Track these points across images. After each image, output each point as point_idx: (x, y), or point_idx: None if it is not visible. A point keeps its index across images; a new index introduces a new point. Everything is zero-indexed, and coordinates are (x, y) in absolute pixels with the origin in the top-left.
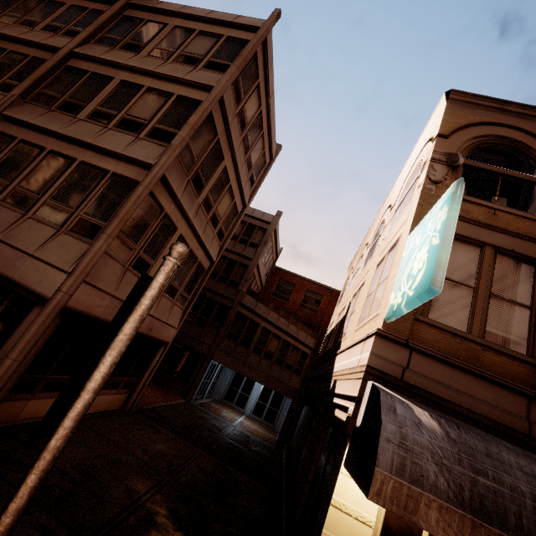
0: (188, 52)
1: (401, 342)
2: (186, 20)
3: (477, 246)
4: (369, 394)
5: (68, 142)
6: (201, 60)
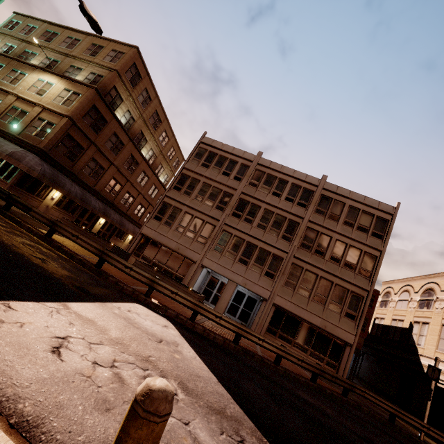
0: (361, 224)
1: None
2: (353, 201)
3: None
4: None
5: (326, 273)
6: (368, 230)
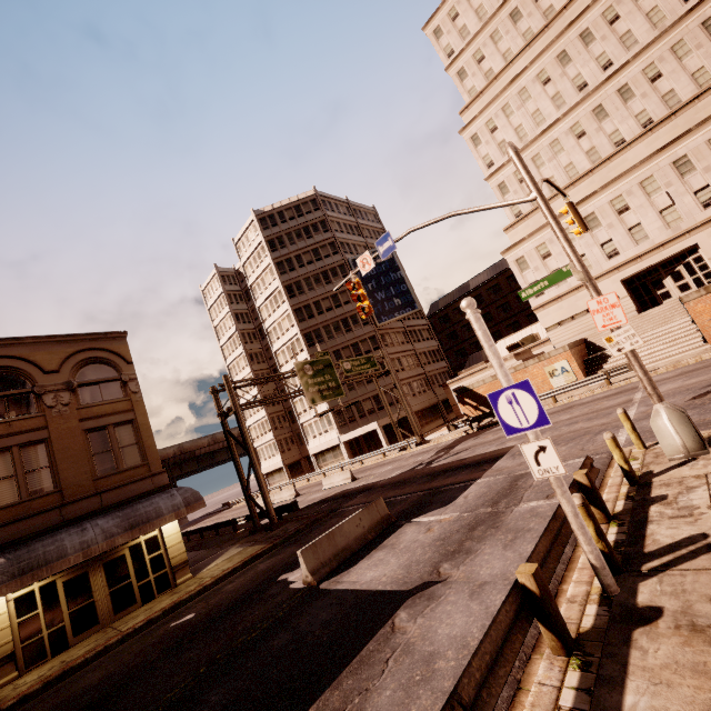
0: None
1: None
2: None
3: (8, 451)
4: None
5: None
6: None
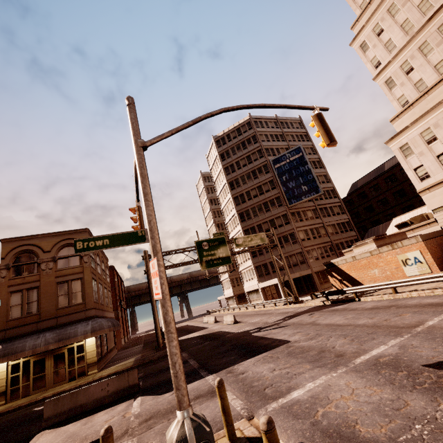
0: None
1: (2, 330)
2: None
3: (21, 291)
4: None
5: None
6: None
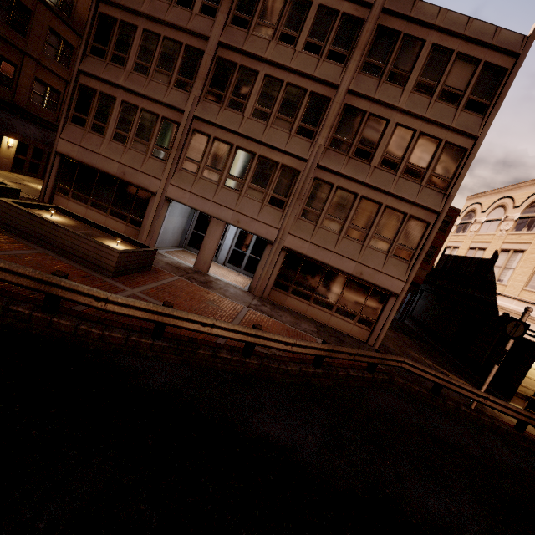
0: (449, 86)
1: None
2: (442, 34)
3: None
4: None
5: (372, 189)
6: (461, 98)
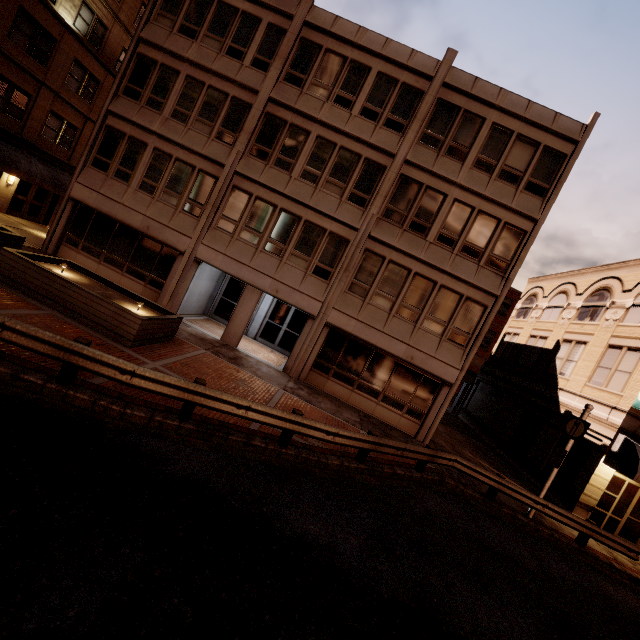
0: (508, 166)
1: (638, 417)
2: (503, 114)
3: None
4: (623, 441)
5: (427, 266)
6: (521, 179)
